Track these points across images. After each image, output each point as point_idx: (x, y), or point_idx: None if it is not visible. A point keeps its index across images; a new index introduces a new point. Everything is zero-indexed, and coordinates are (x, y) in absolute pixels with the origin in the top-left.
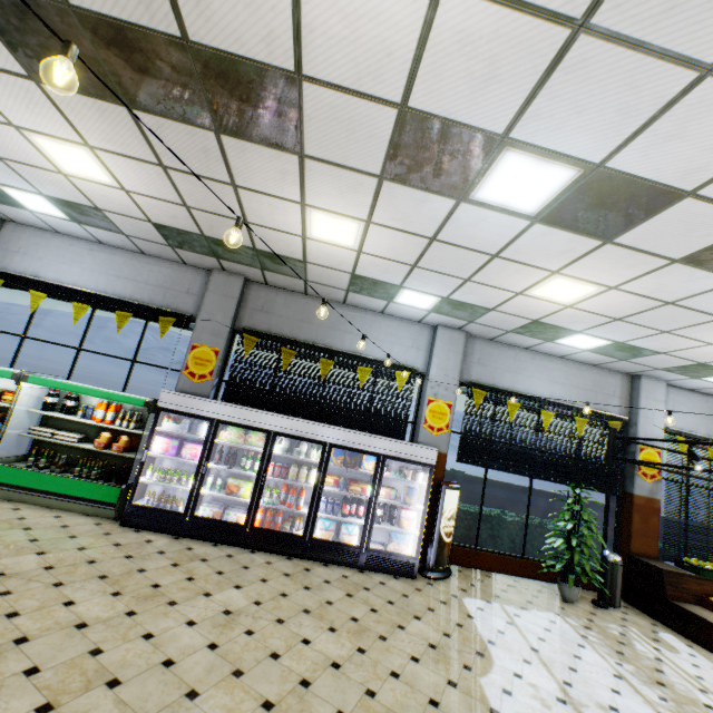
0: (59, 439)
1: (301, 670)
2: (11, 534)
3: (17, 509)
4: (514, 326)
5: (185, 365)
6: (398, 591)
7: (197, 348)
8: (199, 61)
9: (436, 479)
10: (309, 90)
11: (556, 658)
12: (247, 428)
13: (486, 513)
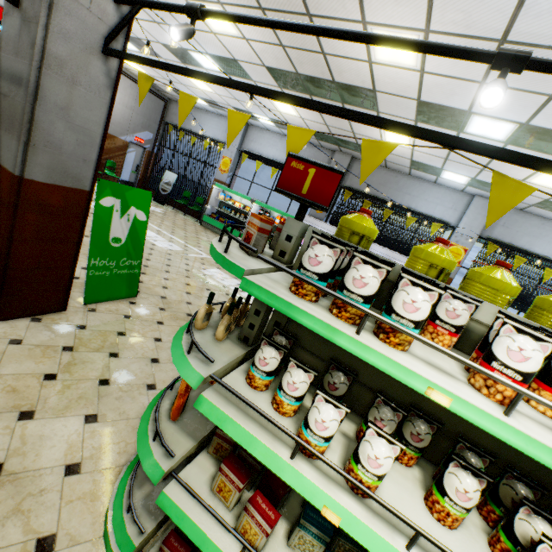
0: None
1: None
2: None
3: None
4: (533, 202)
5: None
6: None
7: None
8: (338, 86)
9: None
10: (378, 94)
11: None
12: None
13: None
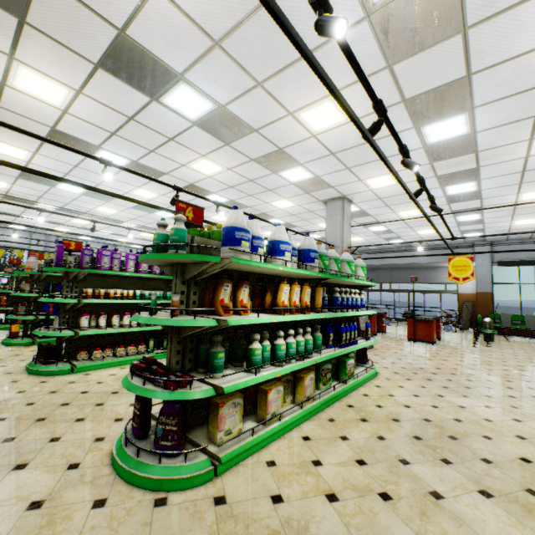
0: None
1: None
2: None
3: None
4: (61, 234)
5: None
6: None
7: None
8: None
9: None
10: None
11: None
12: None
13: None
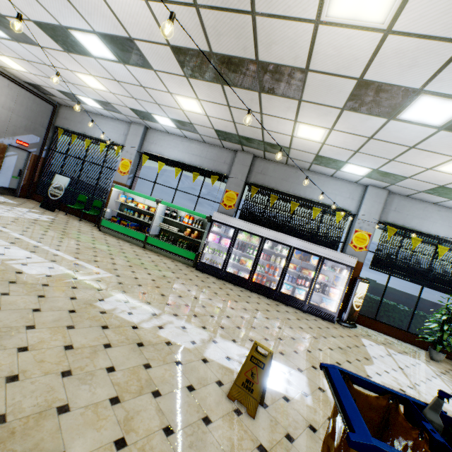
0: (170, 229)
1: (278, 335)
2: (161, 264)
3: (158, 256)
4: (424, 189)
5: (222, 200)
6: (323, 325)
7: (228, 192)
8: (260, 67)
9: (353, 276)
10: (310, 75)
11: (413, 375)
12: (252, 234)
13: (385, 301)
